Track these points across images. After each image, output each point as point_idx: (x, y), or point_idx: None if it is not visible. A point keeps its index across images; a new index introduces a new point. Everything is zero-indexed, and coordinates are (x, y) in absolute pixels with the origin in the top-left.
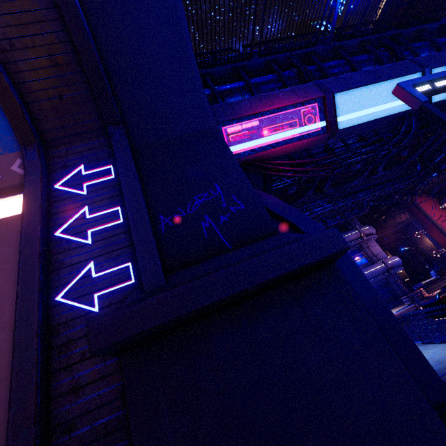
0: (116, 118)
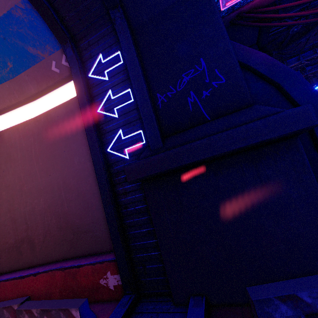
0: (114, 0)
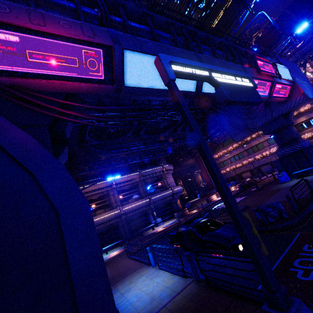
0: None
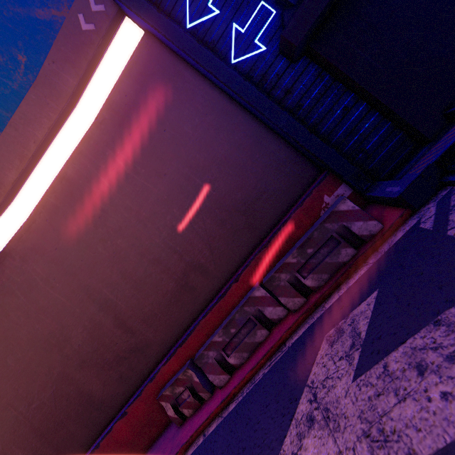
0: None
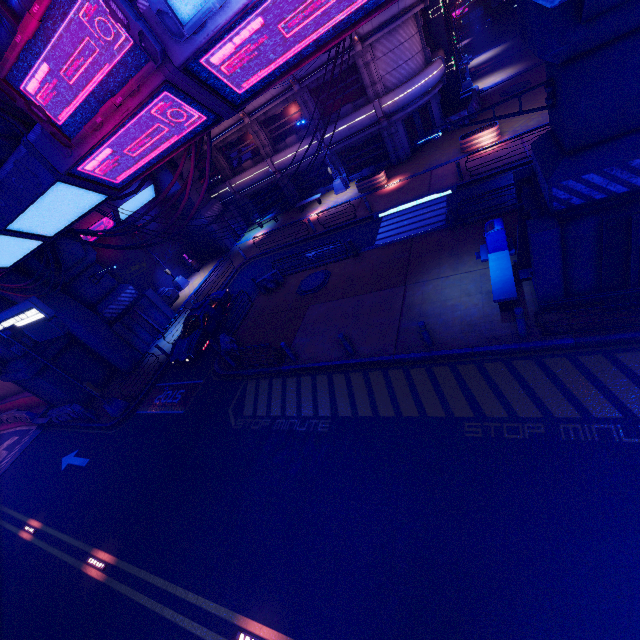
0: None
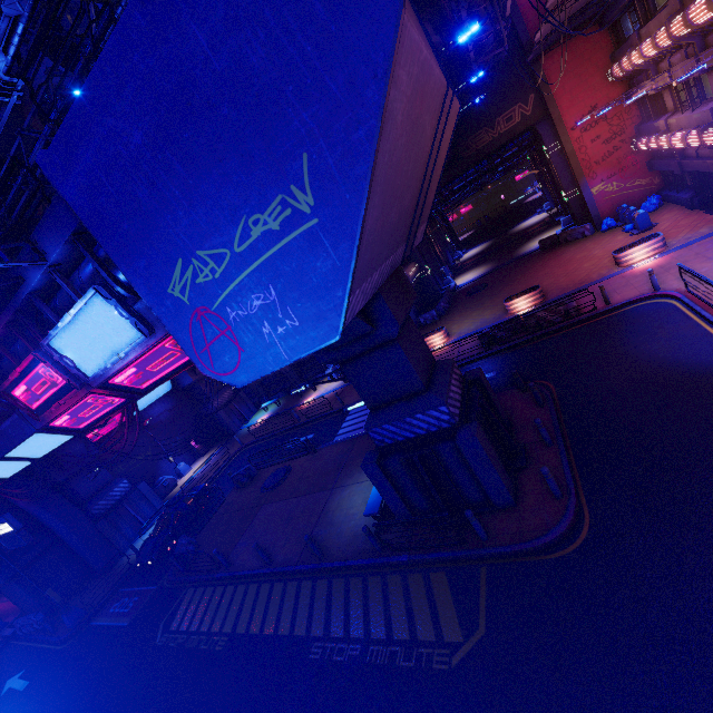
0: None
